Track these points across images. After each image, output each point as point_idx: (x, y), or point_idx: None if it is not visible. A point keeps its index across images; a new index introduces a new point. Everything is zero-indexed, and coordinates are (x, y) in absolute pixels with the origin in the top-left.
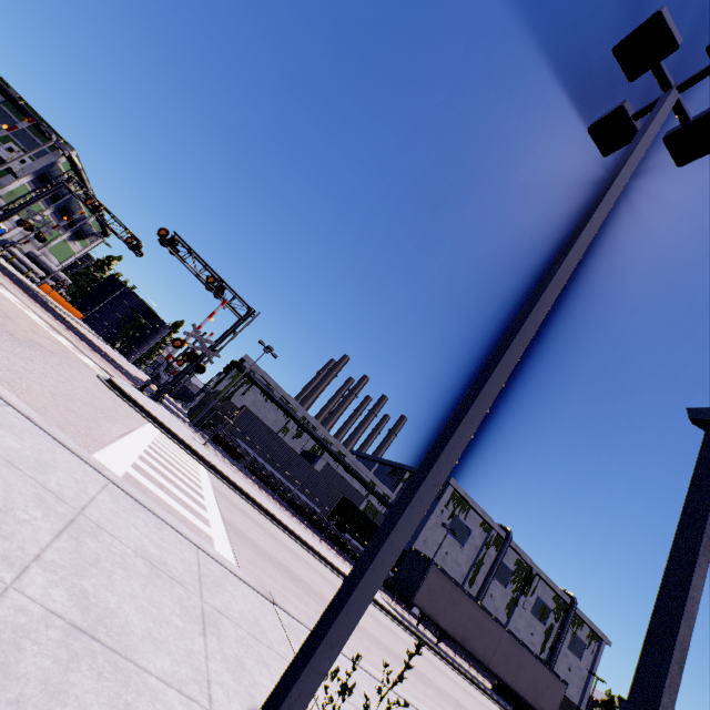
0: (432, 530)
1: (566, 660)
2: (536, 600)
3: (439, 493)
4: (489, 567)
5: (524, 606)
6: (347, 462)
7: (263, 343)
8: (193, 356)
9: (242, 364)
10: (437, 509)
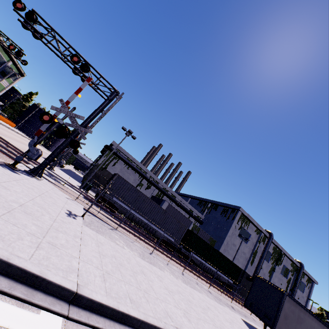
0: (230, 237)
1: (296, 294)
2: (282, 267)
3: (233, 215)
4: (261, 254)
5: (277, 270)
6: (177, 200)
7: (125, 128)
8: (63, 131)
9: (111, 147)
10: (233, 225)
